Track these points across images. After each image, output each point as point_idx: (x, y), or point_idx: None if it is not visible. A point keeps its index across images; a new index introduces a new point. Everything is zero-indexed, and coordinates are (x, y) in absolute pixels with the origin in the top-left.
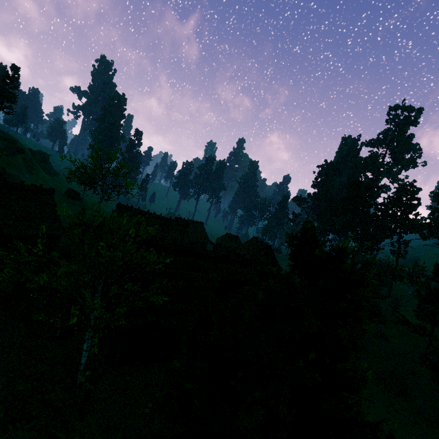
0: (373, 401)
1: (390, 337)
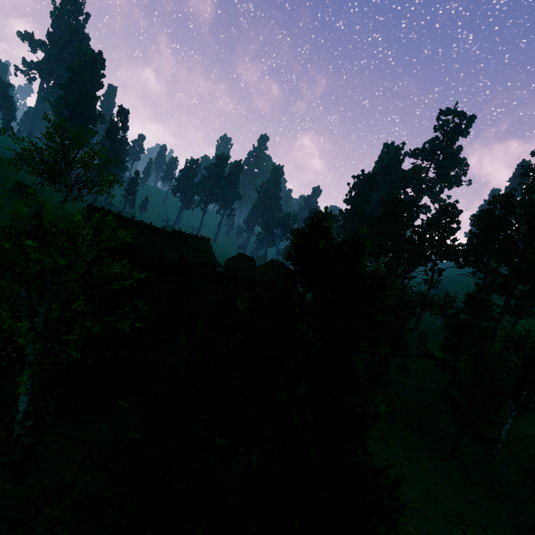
0: (388, 438)
1: (413, 372)
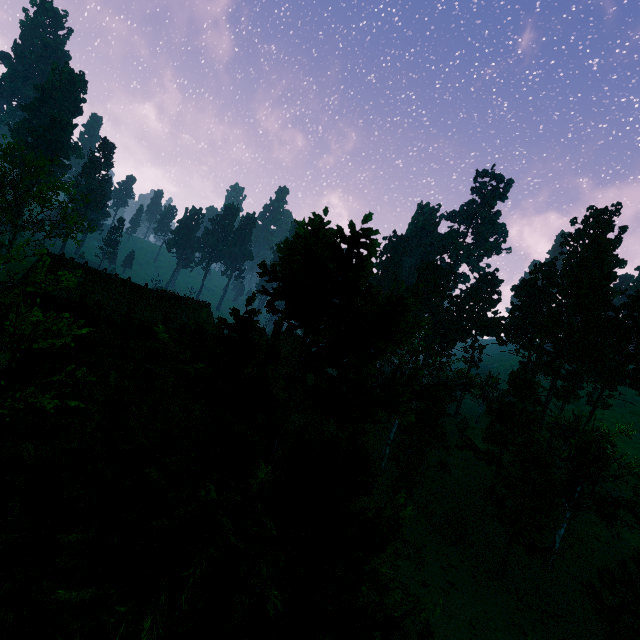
0: (424, 555)
1: (453, 468)
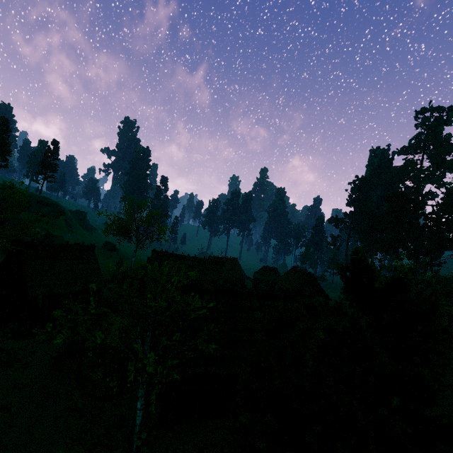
0: None
1: None
